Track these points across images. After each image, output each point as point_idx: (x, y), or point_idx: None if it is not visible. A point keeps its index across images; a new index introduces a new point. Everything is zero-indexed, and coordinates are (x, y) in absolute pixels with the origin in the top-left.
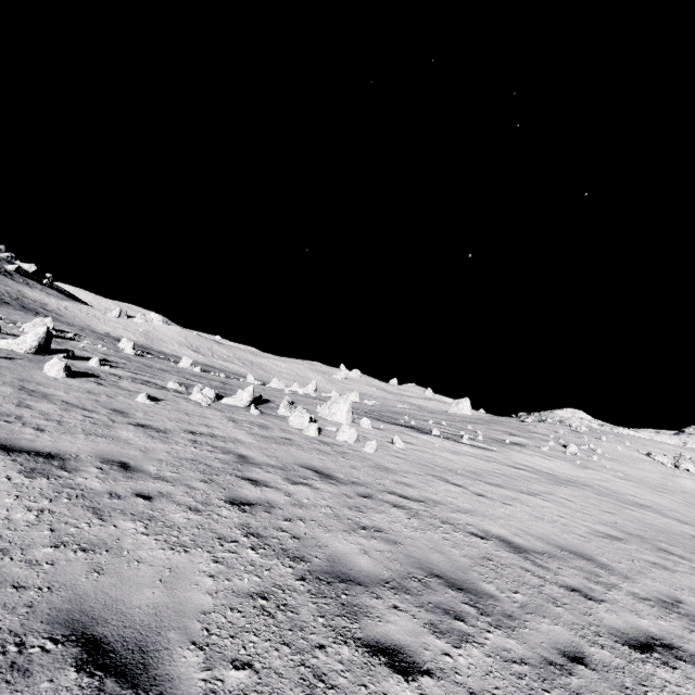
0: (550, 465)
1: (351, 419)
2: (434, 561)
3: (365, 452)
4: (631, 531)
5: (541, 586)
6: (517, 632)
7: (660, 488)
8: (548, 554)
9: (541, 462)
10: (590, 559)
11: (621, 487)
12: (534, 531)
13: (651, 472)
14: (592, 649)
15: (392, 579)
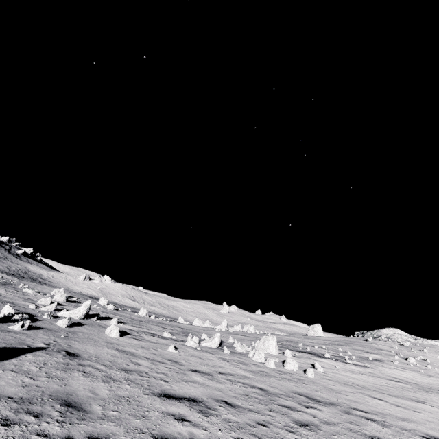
0: (408, 375)
1: (278, 351)
2: None
3: (309, 377)
4: None
5: None
6: None
7: None
8: None
9: (401, 373)
10: None
11: None
12: None
13: None
14: None
15: None
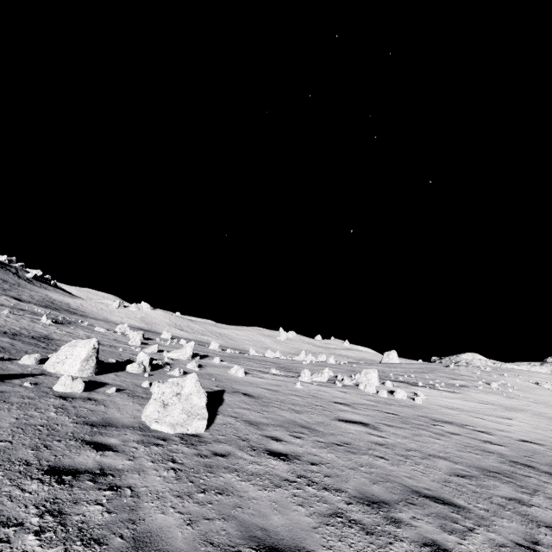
0: (493, 399)
1: (379, 382)
2: (523, 451)
3: (418, 404)
4: None
5: None
6: None
7: None
8: (551, 446)
9: (487, 397)
10: None
11: (538, 408)
12: (534, 437)
13: (545, 396)
14: None
15: (522, 457)
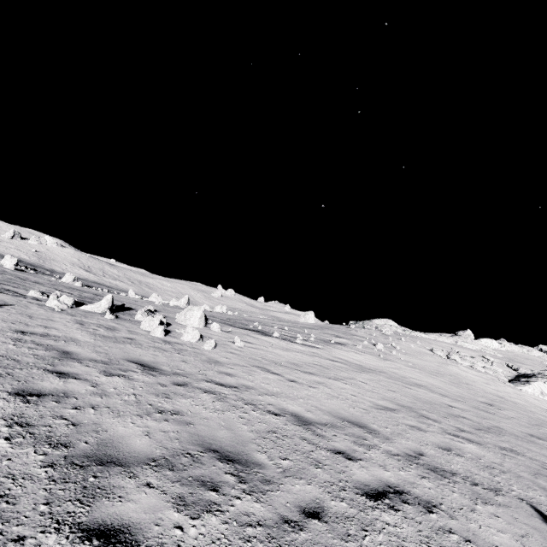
0: (360, 358)
1: (203, 324)
2: (218, 438)
3: (203, 349)
4: (404, 404)
5: (311, 452)
6: (267, 495)
7: (435, 372)
8: (330, 424)
9: (354, 356)
10: (363, 427)
11: (408, 372)
12: (326, 407)
13: (431, 362)
14: (332, 503)
15: (162, 457)
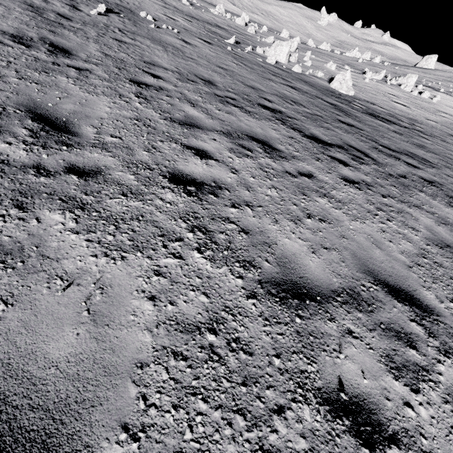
0: None
1: (413, 85)
2: None
3: (433, 102)
4: None
5: None
6: None
7: None
8: None
9: None
10: None
11: None
12: None
13: None
14: None
15: None
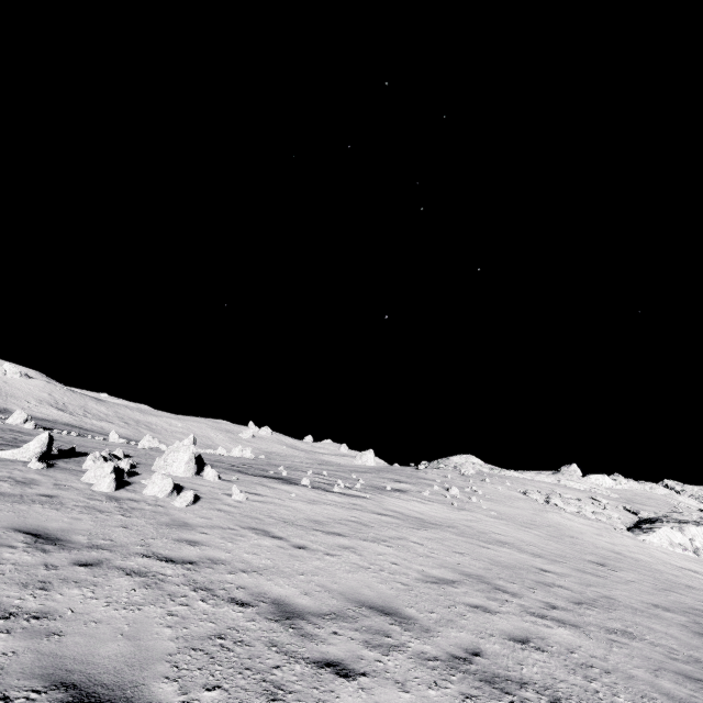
0: (423, 509)
1: (193, 471)
2: (97, 657)
3: (173, 506)
4: (472, 571)
5: (274, 669)
6: None
7: (528, 523)
8: (334, 614)
9: (415, 506)
10: (392, 613)
11: (490, 525)
12: (340, 585)
13: (524, 510)
14: None
15: None
